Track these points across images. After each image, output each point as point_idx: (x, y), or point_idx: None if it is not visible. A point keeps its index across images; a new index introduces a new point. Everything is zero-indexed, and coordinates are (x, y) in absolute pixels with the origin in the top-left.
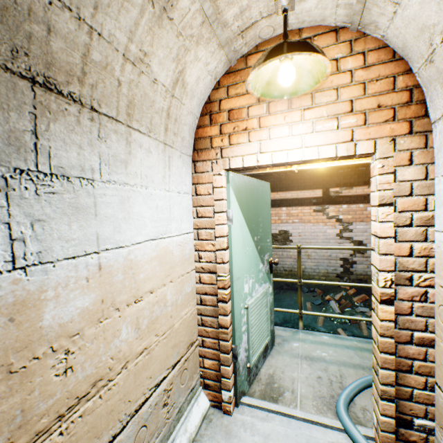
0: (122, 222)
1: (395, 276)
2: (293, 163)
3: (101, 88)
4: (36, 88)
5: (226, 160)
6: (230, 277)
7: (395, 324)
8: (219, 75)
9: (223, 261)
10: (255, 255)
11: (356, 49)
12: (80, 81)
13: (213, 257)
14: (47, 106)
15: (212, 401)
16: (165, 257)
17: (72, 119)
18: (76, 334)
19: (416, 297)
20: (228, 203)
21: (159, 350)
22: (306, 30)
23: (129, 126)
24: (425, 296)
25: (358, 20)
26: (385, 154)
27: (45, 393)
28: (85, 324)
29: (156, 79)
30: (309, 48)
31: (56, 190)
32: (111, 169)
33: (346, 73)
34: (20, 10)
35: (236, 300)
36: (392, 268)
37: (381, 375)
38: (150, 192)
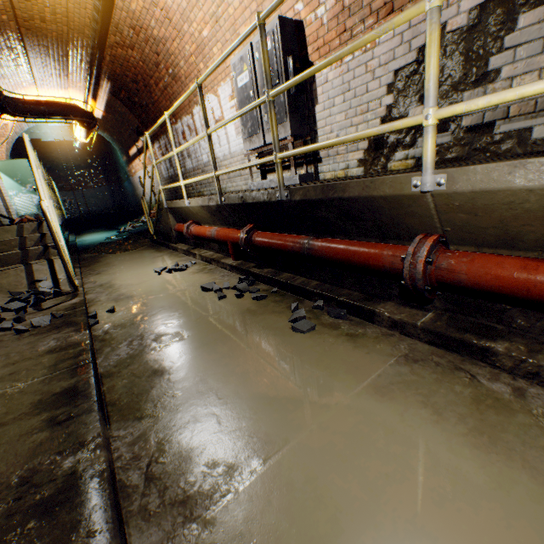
0: None
1: None
2: None
3: None
4: None
5: None
6: None
7: None
8: None
9: None
10: (17, 184)
11: None
12: None
13: None
14: None
15: None
16: None
17: None
18: None
19: None
20: None
21: None
22: None
23: None
24: None
25: None
26: None
27: None
28: None
29: None
30: None
31: None
32: None
33: None
34: None
35: None
36: None
37: None
38: None
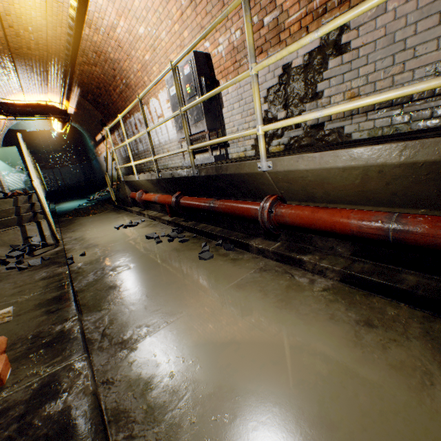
0: None
1: None
2: None
3: None
4: None
5: None
6: None
7: None
8: None
9: None
10: (8, 166)
11: None
12: None
13: None
14: None
15: None
16: None
17: None
18: None
19: None
20: None
21: None
22: None
23: None
24: None
25: None
26: None
27: None
28: None
29: None
30: None
31: None
32: None
33: None
34: None
35: None
36: None
37: None
38: None
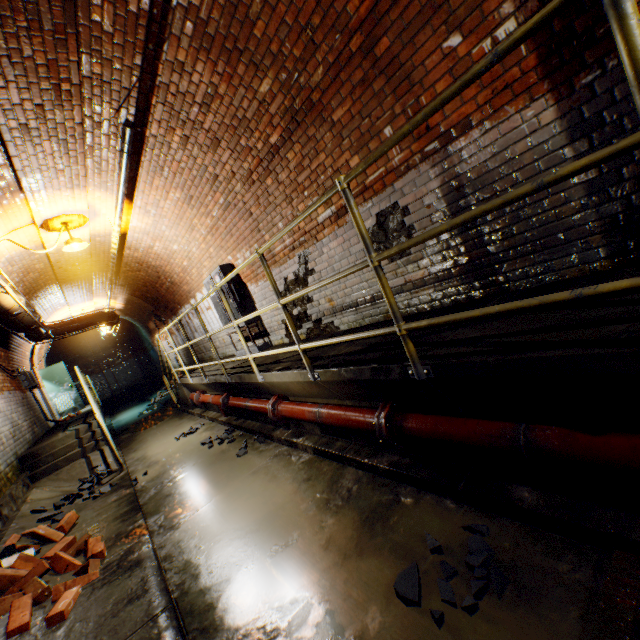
0: None
1: None
2: None
3: None
4: None
5: None
6: None
7: None
8: None
9: None
10: (56, 386)
11: None
12: None
13: None
14: None
15: None
16: None
17: None
18: None
19: None
20: None
21: None
22: None
23: None
24: None
25: None
26: None
27: None
28: None
29: None
30: None
31: None
32: None
33: None
34: None
35: None
36: None
37: None
38: None
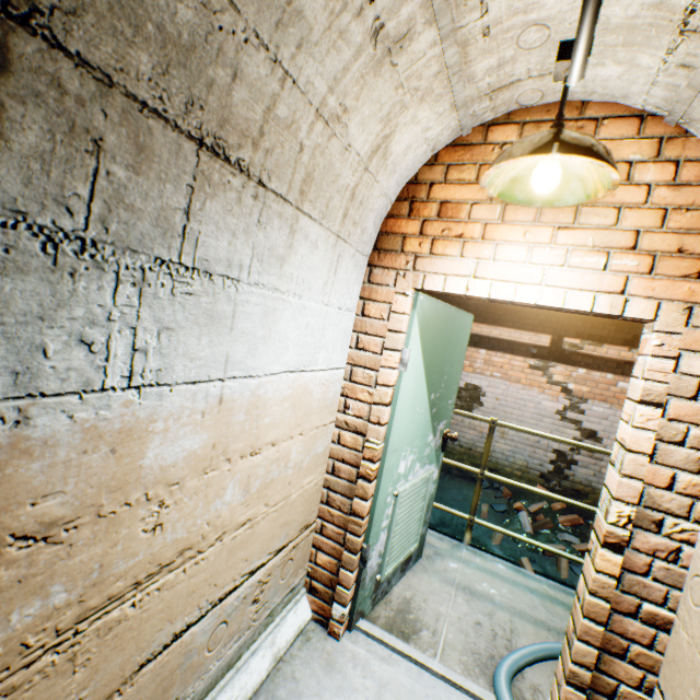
0: (259, 342)
1: (636, 513)
2: (521, 303)
3: (277, 154)
4: (201, 152)
5: (420, 276)
6: (383, 447)
7: (617, 583)
8: (439, 146)
9: (380, 422)
10: (425, 420)
11: (667, 153)
12: (254, 144)
13: (366, 412)
14: (208, 177)
15: (316, 612)
16: (300, 399)
17: (233, 195)
18: (176, 483)
19: (661, 553)
20: (406, 338)
21: (265, 526)
22: (593, 106)
23: (298, 208)
24: (676, 555)
25: (681, 111)
26: (671, 327)
27: (128, 550)
28: (188, 472)
29: (350, 145)
30: (593, 151)
31: (194, 291)
32: (263, 268)
33: (640, 187)
34: (209, 49)
35: (384, 480)
36: (635, 500)
37: (575, 649)
38: (303, 303)
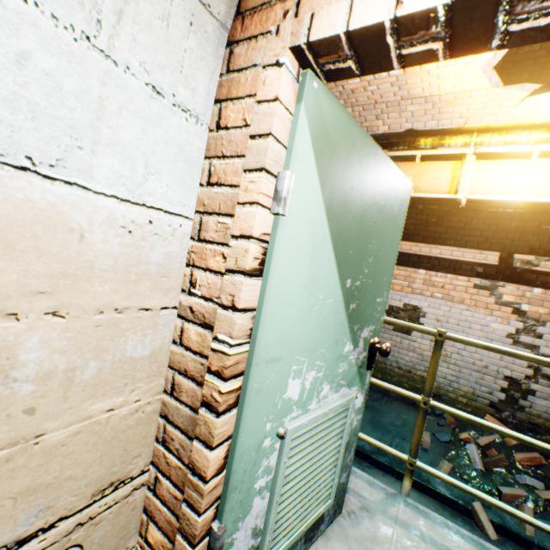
0: None
1: None
2: (537, 3)
3: None
4: None
5: (304, 20)
6: (248, 352)
7: None
8: None
9: (234, 305)
10: (337, 318)
11: None
12: None
13: (218, 290)
14: None
15: None
16: (34, 235)
17: None
18: None
19: None
20: (287, 156)
21: None
22: None
23: None
24: None
25: None
26: None
27: None
28: None
29: None
30: None
31: None
32: None
33: None
34: None
35: (252, 412)
36: None
37: None
38: None
